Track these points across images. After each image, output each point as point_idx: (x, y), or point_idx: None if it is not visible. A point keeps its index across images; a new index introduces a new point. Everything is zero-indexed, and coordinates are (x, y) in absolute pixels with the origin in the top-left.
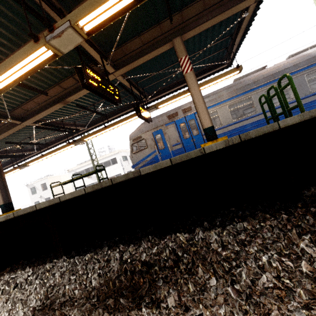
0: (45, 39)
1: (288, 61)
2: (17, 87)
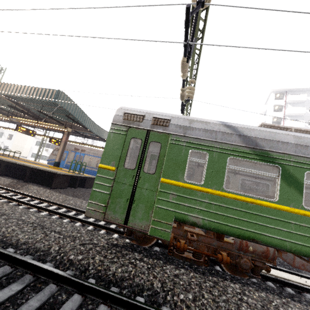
0: (10, 118)
1: None
2: (7, 108)
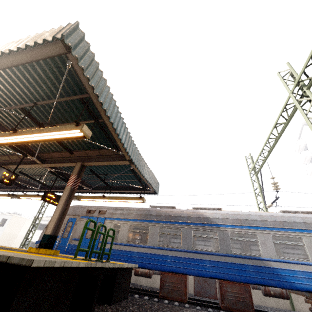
0: None
1: (186, 211)
2: None
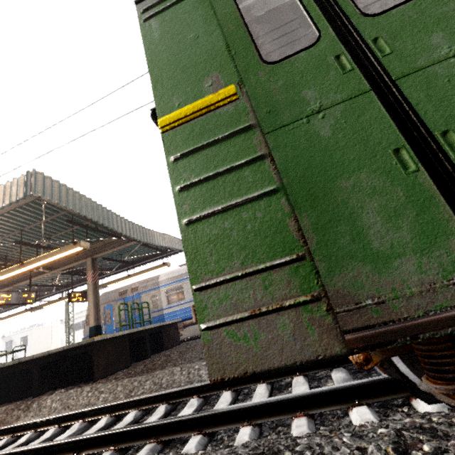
0: None
1: None
2: None
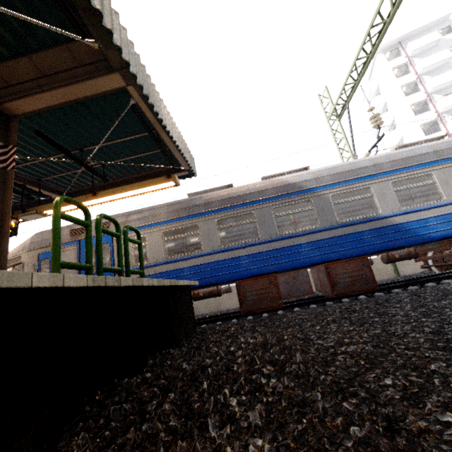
0: None
1: (254, 184)
2: None
